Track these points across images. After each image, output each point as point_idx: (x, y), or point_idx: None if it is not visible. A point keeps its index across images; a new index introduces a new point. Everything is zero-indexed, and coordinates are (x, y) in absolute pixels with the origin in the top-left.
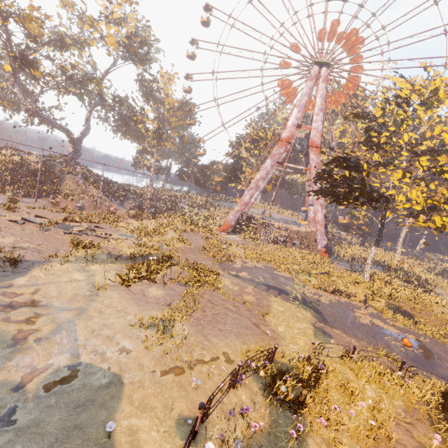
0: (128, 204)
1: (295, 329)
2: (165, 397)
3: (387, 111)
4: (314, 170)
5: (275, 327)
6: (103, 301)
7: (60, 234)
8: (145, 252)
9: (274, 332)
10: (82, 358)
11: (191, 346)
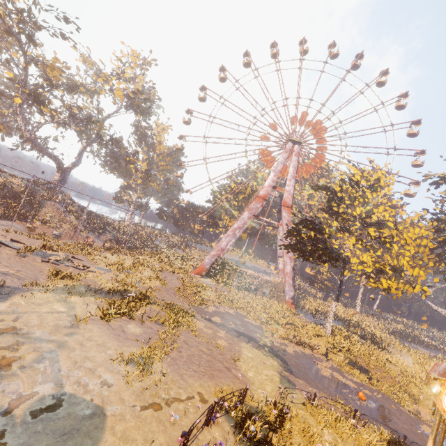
0: (104, 236)
1: (263, 375)
2: (145, 430)
3: (344, 188)
4: (285, 226)
5: (245, 372)
6: (84, 334)
7: (37, 261)
8: (124, 288)
9: (244, 376)
10: (66, 389)
11: (168, 384)
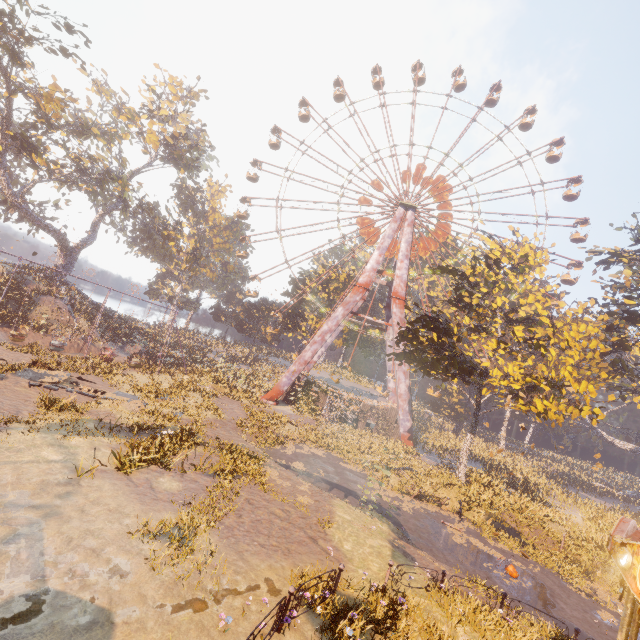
0: (132, 347)
1: (367, 547)
2: None
3: (478, 270)
4: (397, 327)
5: (339, 544)
6: (88, 494)
7: (22, 385)
8: (157, 422)
9: (337, 550)
10: (51, 583)
11: (219, 567)
